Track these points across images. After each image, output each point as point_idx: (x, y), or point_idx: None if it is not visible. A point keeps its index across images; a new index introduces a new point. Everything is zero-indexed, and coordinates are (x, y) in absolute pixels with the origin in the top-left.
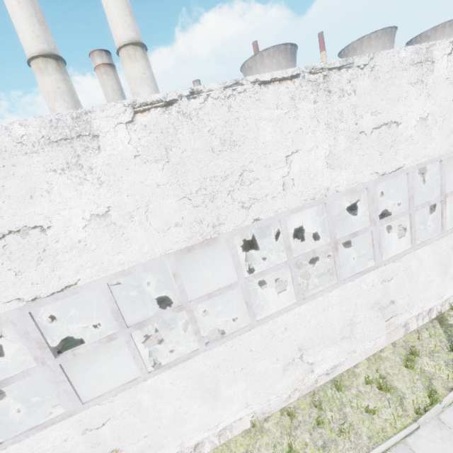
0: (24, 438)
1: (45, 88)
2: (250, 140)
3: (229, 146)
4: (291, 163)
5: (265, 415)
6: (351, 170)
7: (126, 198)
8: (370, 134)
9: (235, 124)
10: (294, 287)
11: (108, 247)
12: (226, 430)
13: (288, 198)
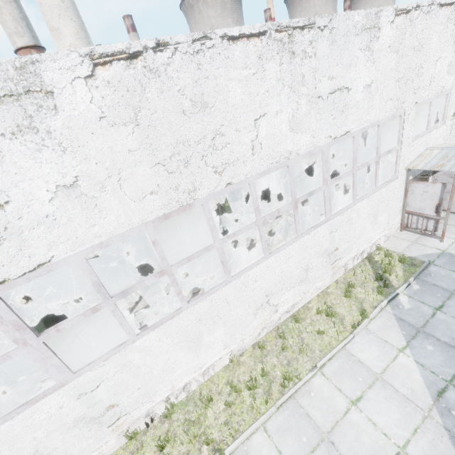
0: (16, 415)
1: None
2: (221, 102)
3: (200, 108)
4: (259, 126)
5: (240, 352)
6: (310, 134)
7: (95, 166)
8: (326, 99)
9: (205, 83)
10: (262, 244)
11: (81, 220)
12: (209, 369)
13: (257, 162)
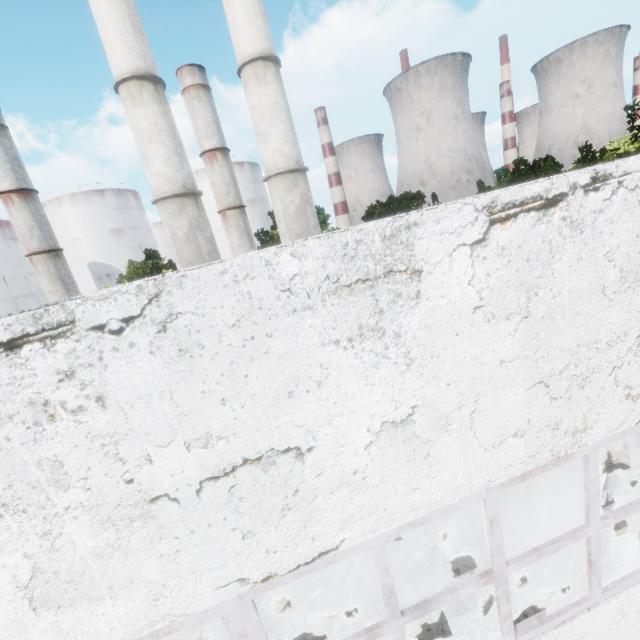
0: None
1: (137, 125)
2: None
3: (632, 281)
4: None
5: None
6: None
7: (444, 389)
8: None
9: None
10: None
11: (399, 480)
12: None
13: None
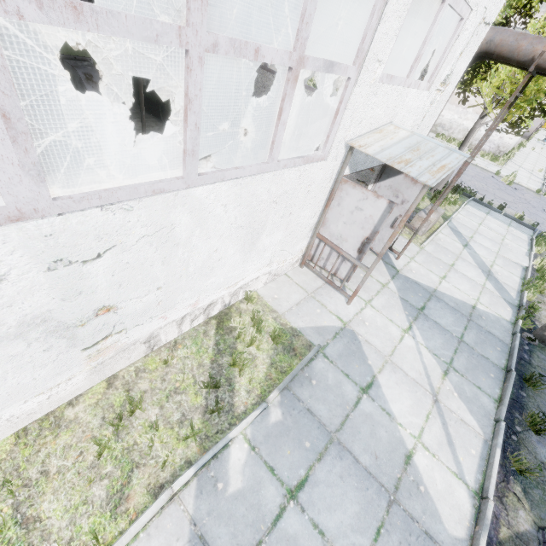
0: None
1: None
2: None
3: None
4: None
5: None
6: None
7: None
8: None
9: None
10: None
11: None
12: None
13: None
